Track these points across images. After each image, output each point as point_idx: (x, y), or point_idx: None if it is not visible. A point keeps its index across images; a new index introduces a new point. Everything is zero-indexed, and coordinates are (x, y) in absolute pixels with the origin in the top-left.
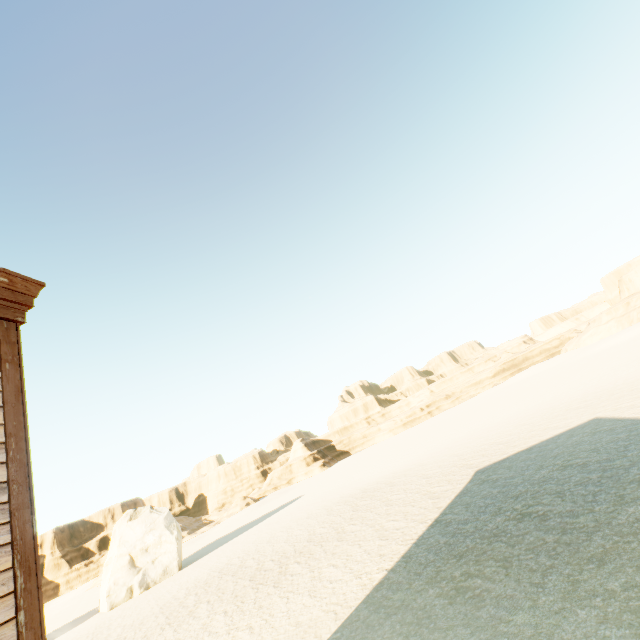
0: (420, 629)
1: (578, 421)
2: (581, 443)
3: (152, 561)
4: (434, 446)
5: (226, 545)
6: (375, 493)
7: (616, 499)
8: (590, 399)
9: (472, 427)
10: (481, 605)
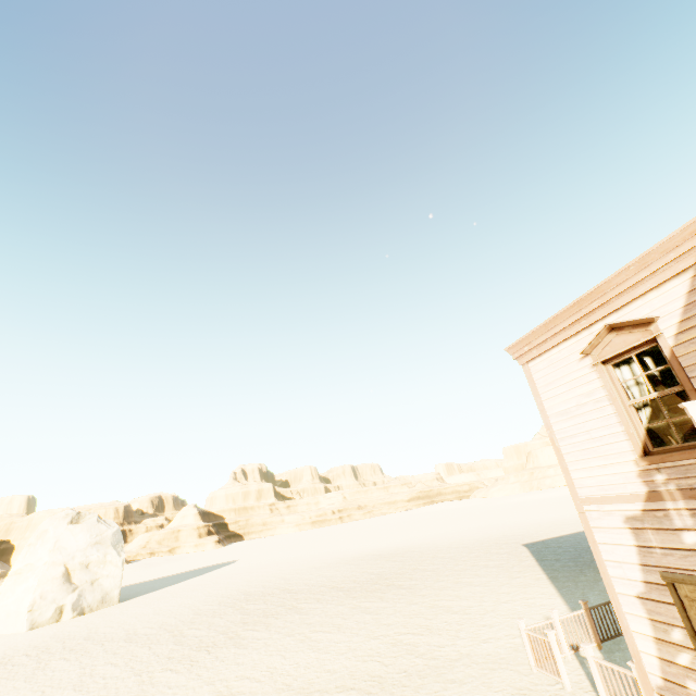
0: None
1: (581, 528)
2: None
3: (91, 581)
4: (414, 536)
5: (178, 586)
6: (401, 555)
7: None
8: (569, 521)
9: (445, 529)
10: None
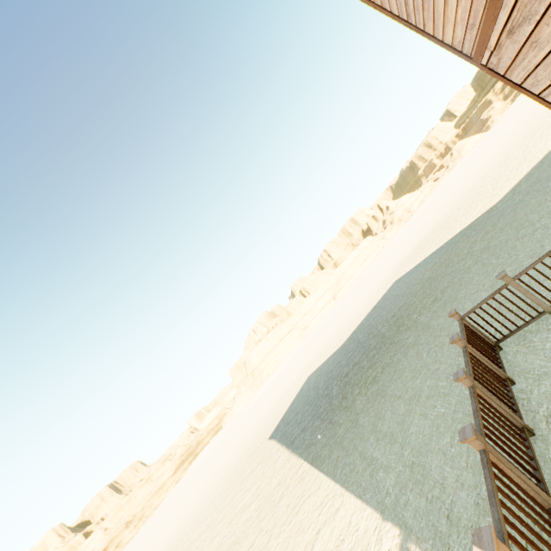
0: (384, 389)
1: (301, 384)
2: (320, 373)
3: None
4: (176, 518)
5: None
6: None
7: (373, 338)
8: (290, 387)
9: (205, 479)
10: (391, 362)
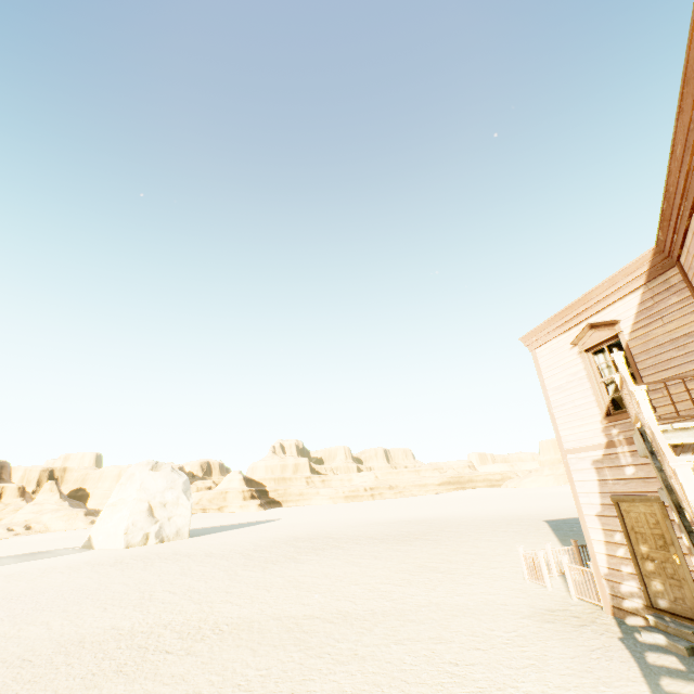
0: None
1: None
2: None
3: (168, 518)
4: (443, 511)
5: (234, 531)
6: (429, 522)
7: None
8: None
9: (472, 508)
10: None
